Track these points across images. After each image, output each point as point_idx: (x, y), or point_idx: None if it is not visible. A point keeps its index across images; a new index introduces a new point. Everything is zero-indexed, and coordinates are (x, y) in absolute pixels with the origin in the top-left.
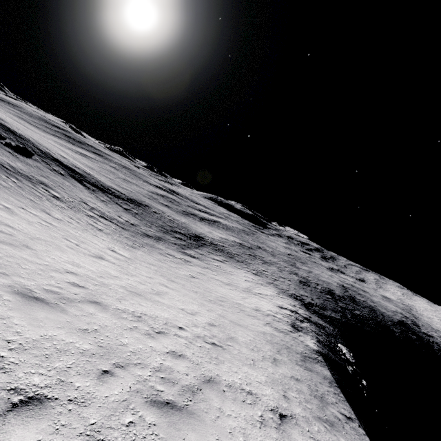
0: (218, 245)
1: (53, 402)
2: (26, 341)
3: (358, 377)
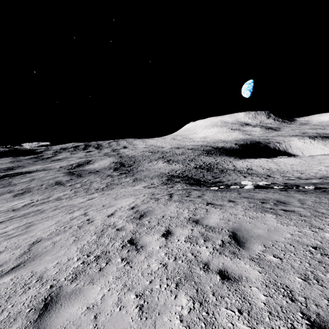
0: (199, 165)
1: None
2: None
3: None
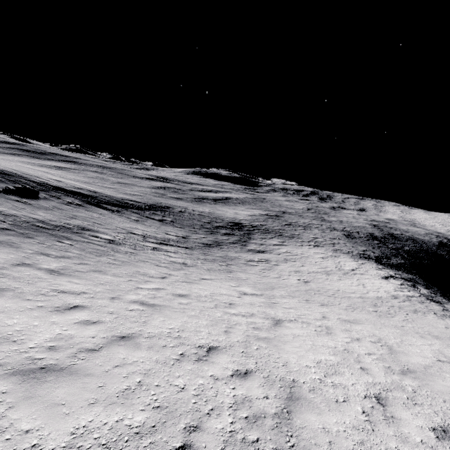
0: (258, 226)
1: None
2: None
3: None
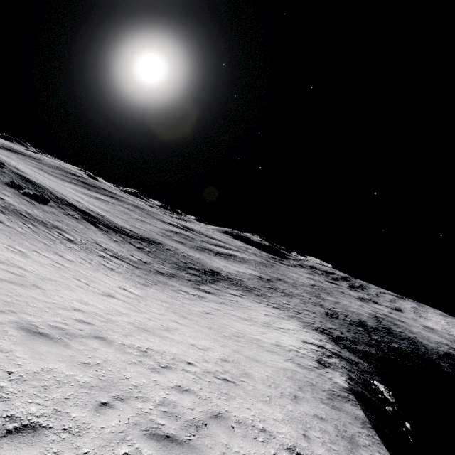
0: (235, 279)
1: (47, 430)
2: (26, 373)
3: (401, 420)
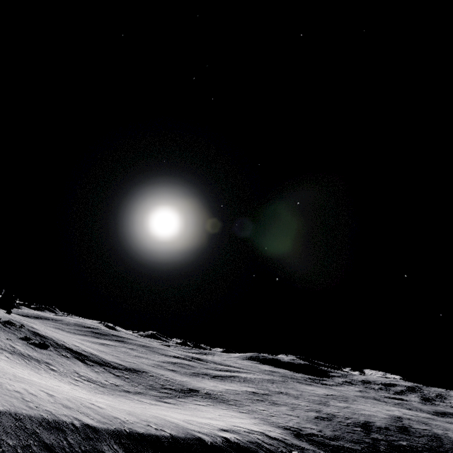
0: (214, 394)
1: None
2: None
3: None
